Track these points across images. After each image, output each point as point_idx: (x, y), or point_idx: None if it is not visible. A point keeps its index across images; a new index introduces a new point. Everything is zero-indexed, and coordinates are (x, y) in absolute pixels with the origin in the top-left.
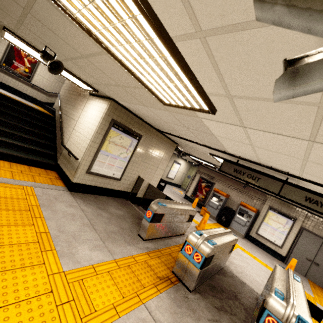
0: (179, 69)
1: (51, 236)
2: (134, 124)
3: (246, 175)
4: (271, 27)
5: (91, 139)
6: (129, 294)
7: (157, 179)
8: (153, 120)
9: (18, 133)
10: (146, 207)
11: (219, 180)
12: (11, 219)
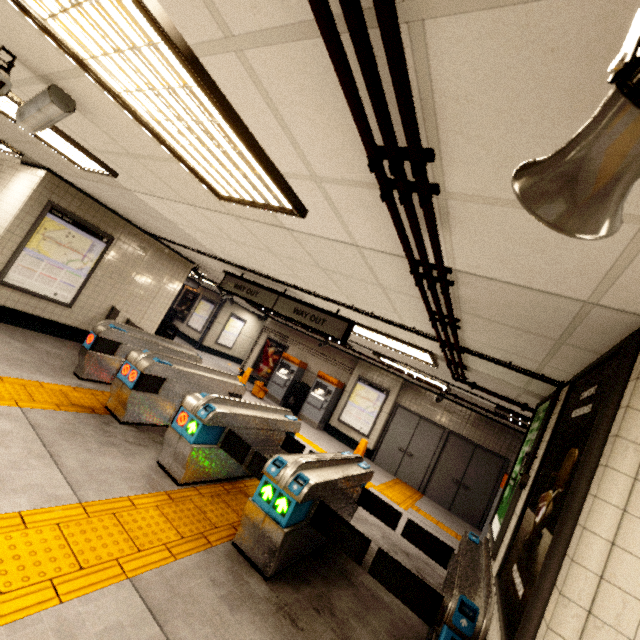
0: None
1: None
2: (97, 216)
3: (246, 290)
4: (34, 86)
5: (6, 227)
6: (2, 398)
7: (155, 320)
8: (122, 211)
9: None
10: None
11: (296, 341)
12: None
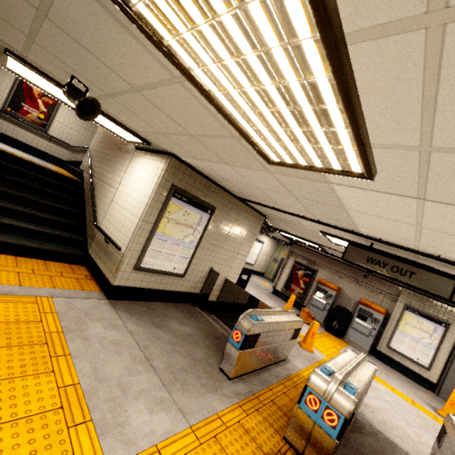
0: (340, 101)
1: (84, 391)
2: (204, 191)
3: (389, 267)
4: None
5: (140, 216)
6: None
7: (237, 271)
8: (234, 185)
9: (29, 211)
10: (223, 315)
11: (324, 266)
12: (15, 365)
